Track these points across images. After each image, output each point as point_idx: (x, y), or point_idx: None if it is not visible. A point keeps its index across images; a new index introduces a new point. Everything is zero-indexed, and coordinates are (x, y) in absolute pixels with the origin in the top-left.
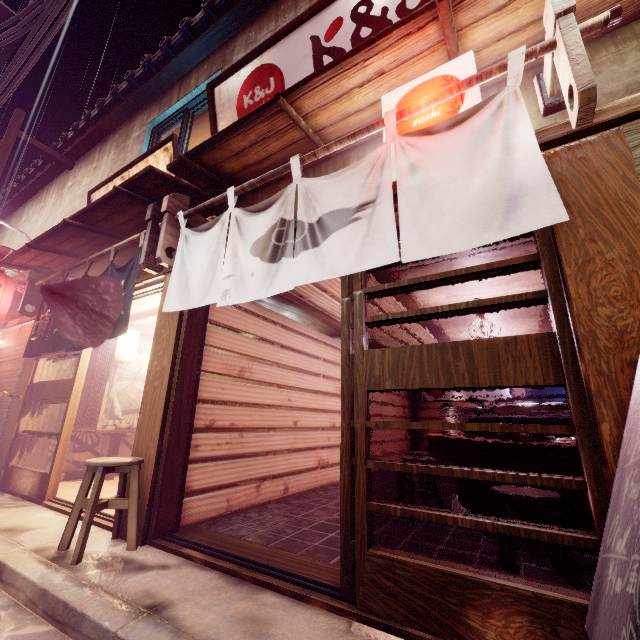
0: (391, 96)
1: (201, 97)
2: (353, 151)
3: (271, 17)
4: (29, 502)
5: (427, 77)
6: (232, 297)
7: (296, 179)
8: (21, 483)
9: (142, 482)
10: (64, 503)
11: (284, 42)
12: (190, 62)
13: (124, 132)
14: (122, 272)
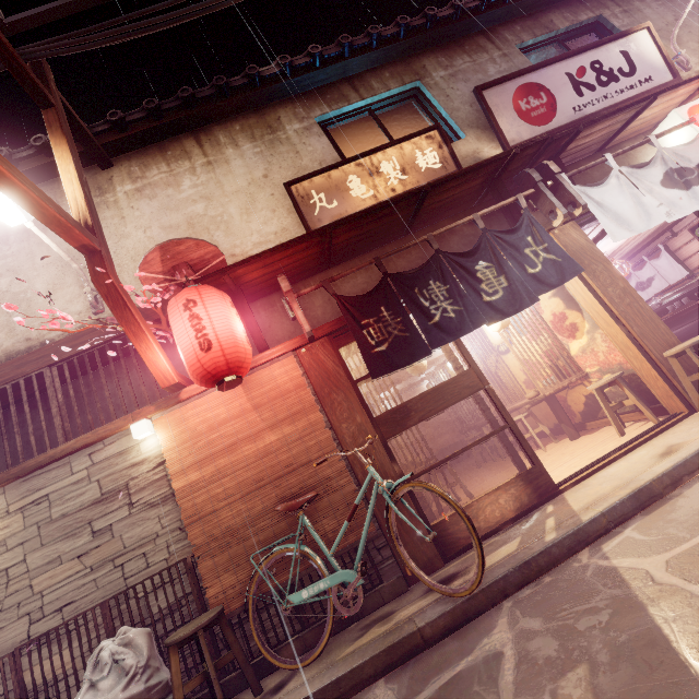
0: (680, 110)
1: (388, 101)
2: (624, 143)
3: (458, 52)
4: (540, 507)
5: (693, 104)
6: (677, 214)
7: (659, 148)
8: (486, 518)
9: (686, 363)
10: (584, 469)
11: (543, 71)
12: (361, 66)
13: (256, 123)
14: (515, 232)
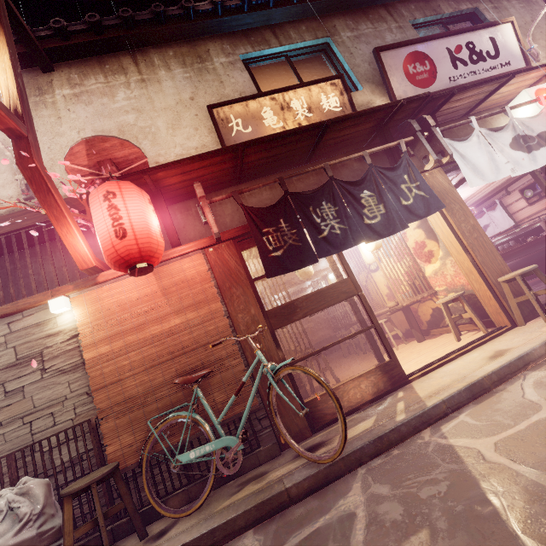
0: (529, 90)
1: (303, 50)
2: (484, 112)
3: (363, 18)
4: (393, 393)
5: (539, 87)
6: (519, 171)
7: (511, 117)
8: (349, 399)
9: (513, 288)
10: (429, 365)
11: (429, 44)
12: (283, 17)
13: (188, 52)
14: (395, 170)
